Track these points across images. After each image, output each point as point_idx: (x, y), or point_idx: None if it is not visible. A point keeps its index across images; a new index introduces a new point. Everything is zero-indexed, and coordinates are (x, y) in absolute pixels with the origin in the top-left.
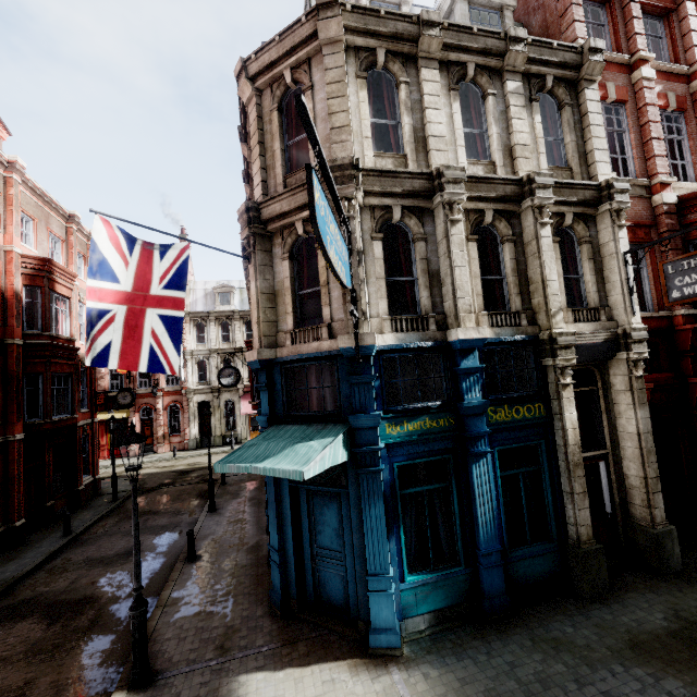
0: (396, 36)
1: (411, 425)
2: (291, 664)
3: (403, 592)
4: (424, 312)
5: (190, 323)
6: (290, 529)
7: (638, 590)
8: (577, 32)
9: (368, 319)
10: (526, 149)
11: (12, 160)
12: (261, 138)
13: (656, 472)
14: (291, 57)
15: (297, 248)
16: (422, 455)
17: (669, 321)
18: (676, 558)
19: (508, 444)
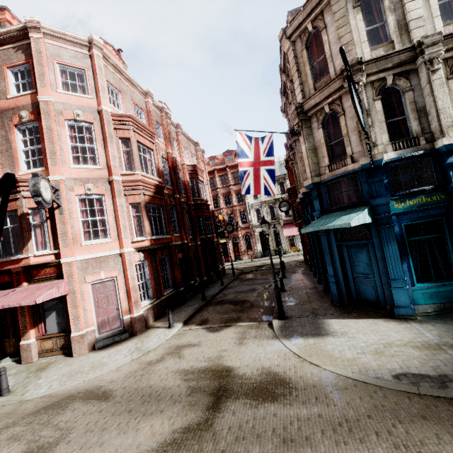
0: None
1: (411, 201)
2: (350, 318)
3: (414, 292)
4: (415, 135)
5: None
6: (339, 265)
7: None
8: None
9: (376, 146)
10: None
11: (177, 123)
12: (297, 68)
13: None
14: (311, 15)
15: (325, 121)
16: (420, 219)
17: None
18: None
19: None
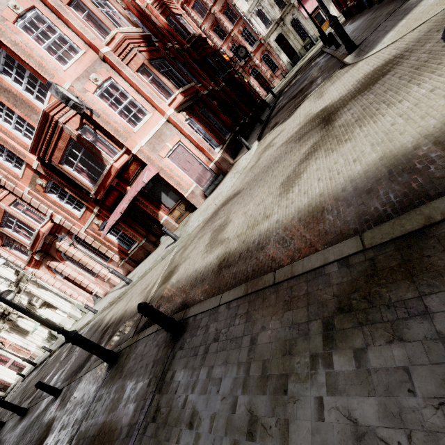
0: None
1: None
2: None
3: None
4: None
5: None
6: None
7: None
8: None
9: None
10: None
11: None
12: None
13: None
14: None
15: None
16: None
17: None
18: None
19: None
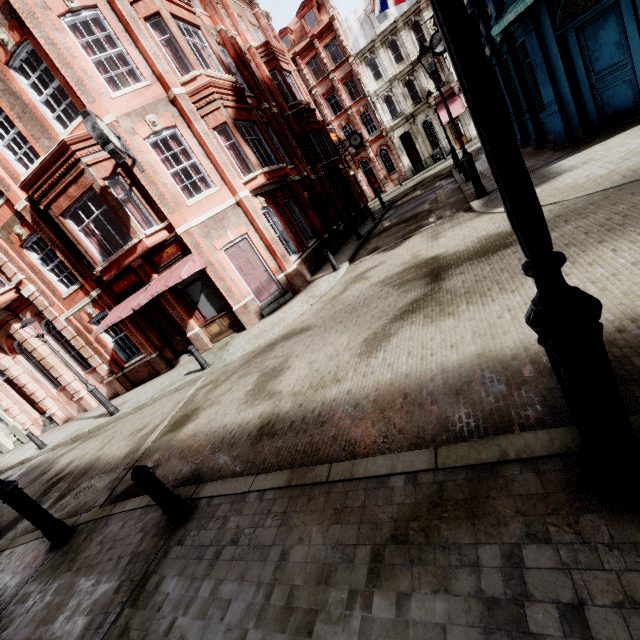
0: None
1: None
2: (592, 146)
3: None
4: None
5: (361, 66)
6: (563, 76)
7: None
8: None
9: None
10: None
11: None
12: None
13: None
14: None
15: None
16: None
17: None
18: None
19: None
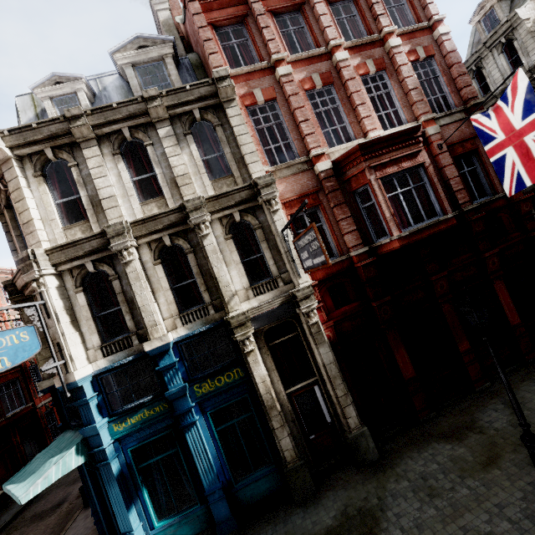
0: (54, 136)
1: (133, 419)
2: None
3: None
4: (130, 331)
5: None
6: (95, 498)
7: (336, 488)
8: (213, 63)
9: (75, 359)
10: (186, 177)
11: None
12: (7, 229)
13: (343, 391)
14: None
15: None
16: (149, 436)
17: (349, 261)
18: (372, 450)
19: (219, 406)
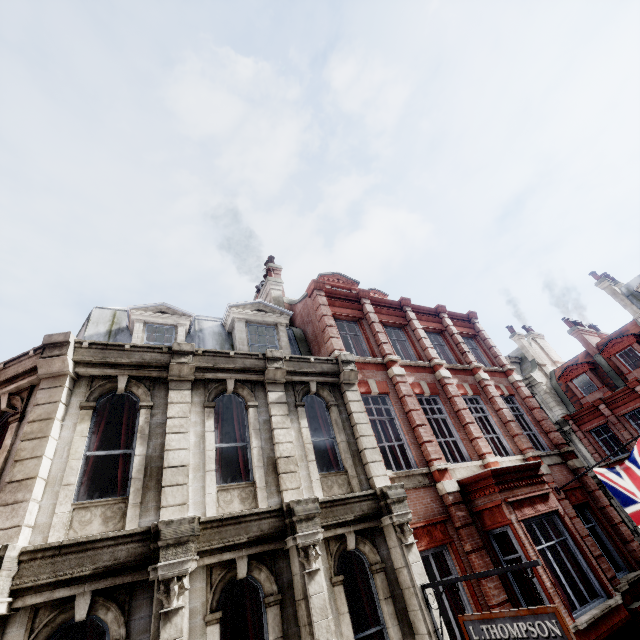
0: (143, 364)
1: None
2: None
3: None
4: None
5: None
6: None
7: None
8: (334, 345)
9: None
10: (291, 461)
11: None
12: None
13: None
14: (12, 383)
15: None
16: None
17: None
18: None
19: None
